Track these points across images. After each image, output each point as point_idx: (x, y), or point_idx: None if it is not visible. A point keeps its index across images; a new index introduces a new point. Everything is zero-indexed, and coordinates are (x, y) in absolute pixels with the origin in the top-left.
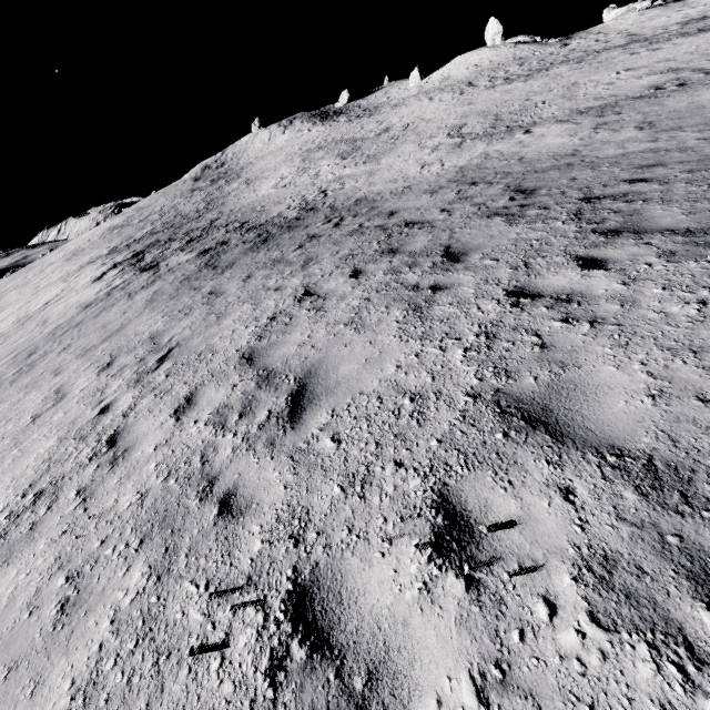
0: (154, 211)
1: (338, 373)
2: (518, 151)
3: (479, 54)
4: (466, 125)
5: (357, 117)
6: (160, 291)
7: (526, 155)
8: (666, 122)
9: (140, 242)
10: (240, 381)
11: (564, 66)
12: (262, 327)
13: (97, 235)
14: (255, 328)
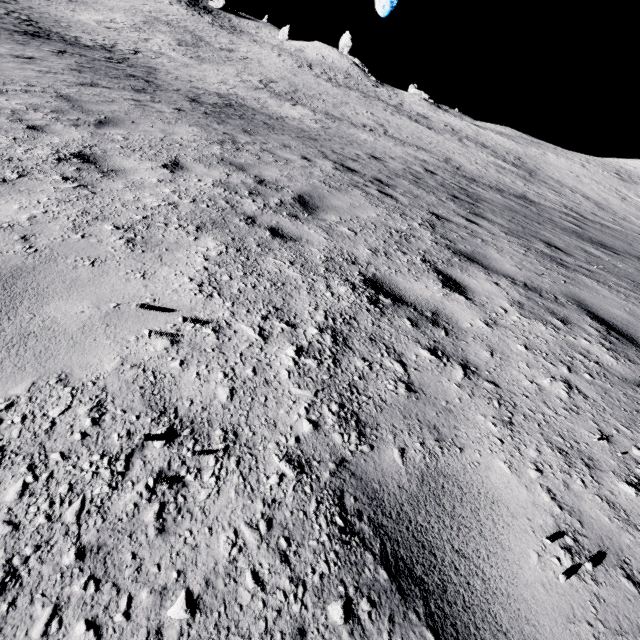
0: None
1: (2, 71)
2: (273, 106)
3: (330, 51)
4: (276, 83)
5: (221, 26)
6: None
7: (270, 108)
8: (332, 130)
9: None
10: None
11: (358, 93)
12: None
13: None
14: None
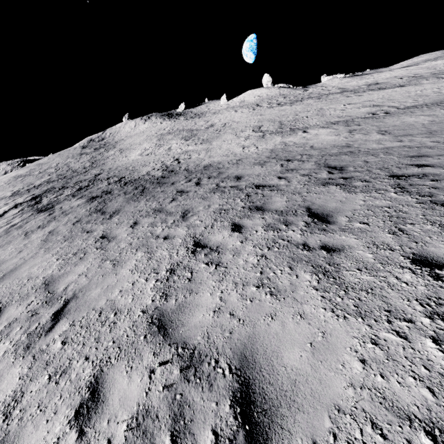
0: (51, 166)
1: (285, 363)
2: (306, 142)
3: (260, 91)
4: (263, 126)
5: (191, 117)
6: (54, 231)
7: (314, 145)
8: (396, 131)
9: (38, 188)
10: (158, 365)
11: (310, 100)
12: (164, 282)
13: (3, 181)
14: (157, 282)
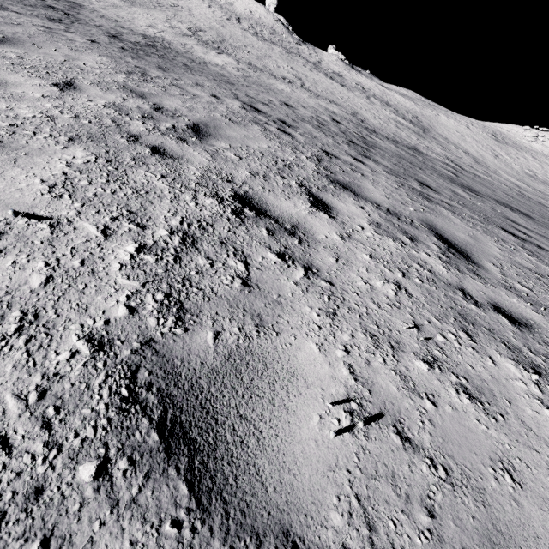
0: None
1: None
2: (198, 52)
3: (258, 7)
4: (204, 32)
5: None
6: None
7: (194, 53)
8: (252, 79)
9: None
10: None
11: (281, 49)
12: None
13: None
14: None
